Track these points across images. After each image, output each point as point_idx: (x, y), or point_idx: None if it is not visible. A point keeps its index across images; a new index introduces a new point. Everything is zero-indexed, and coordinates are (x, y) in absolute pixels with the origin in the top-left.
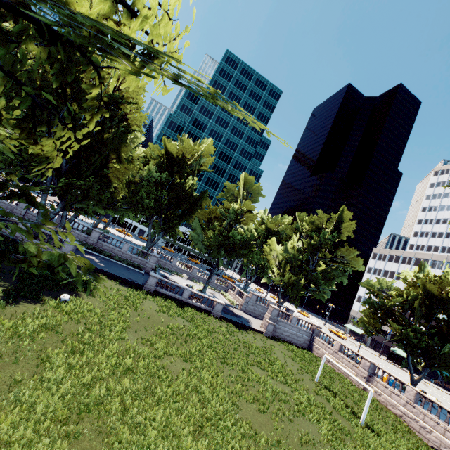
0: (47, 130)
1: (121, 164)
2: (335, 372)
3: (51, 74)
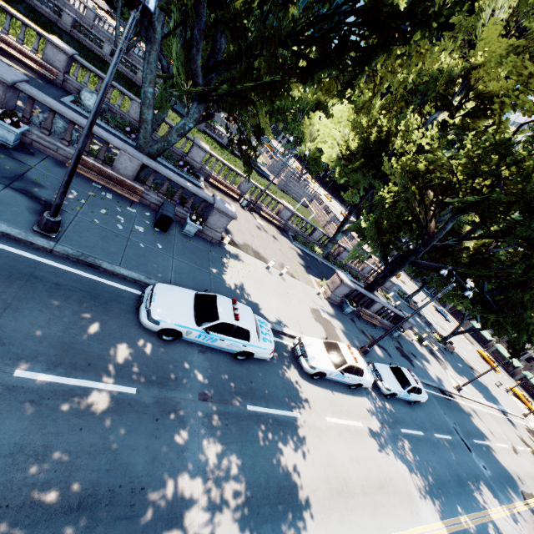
0: None
1: None
2: (314, 218)
3: None
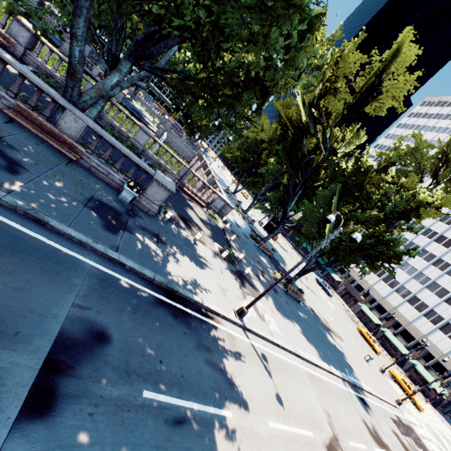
0: None
1: None
2: None
3: None
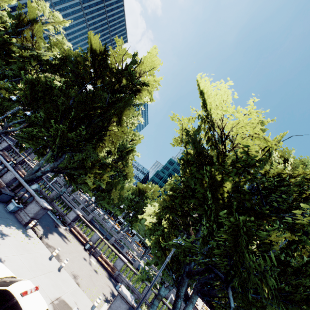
0: None
1: (116, 190)
2: None
3: None
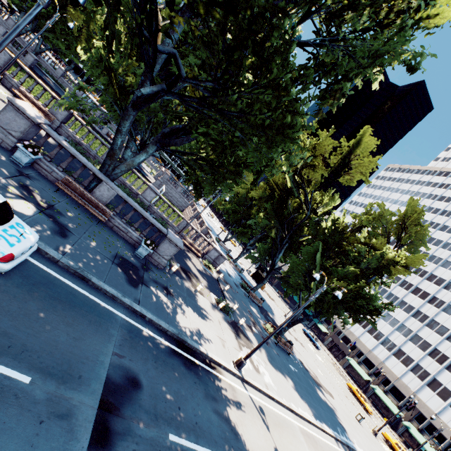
0: None
1: (76, 11)
2: None
3: None
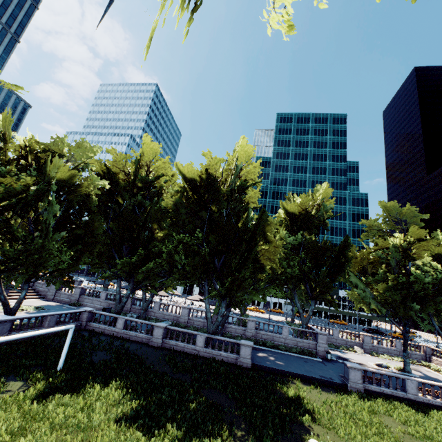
0: (202, 238)
1: (268, 243)
2: None
3: (191, 191)
